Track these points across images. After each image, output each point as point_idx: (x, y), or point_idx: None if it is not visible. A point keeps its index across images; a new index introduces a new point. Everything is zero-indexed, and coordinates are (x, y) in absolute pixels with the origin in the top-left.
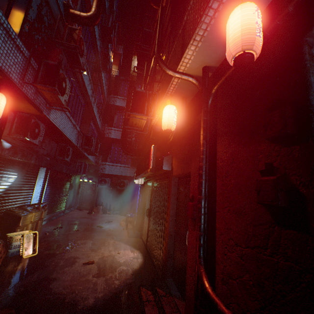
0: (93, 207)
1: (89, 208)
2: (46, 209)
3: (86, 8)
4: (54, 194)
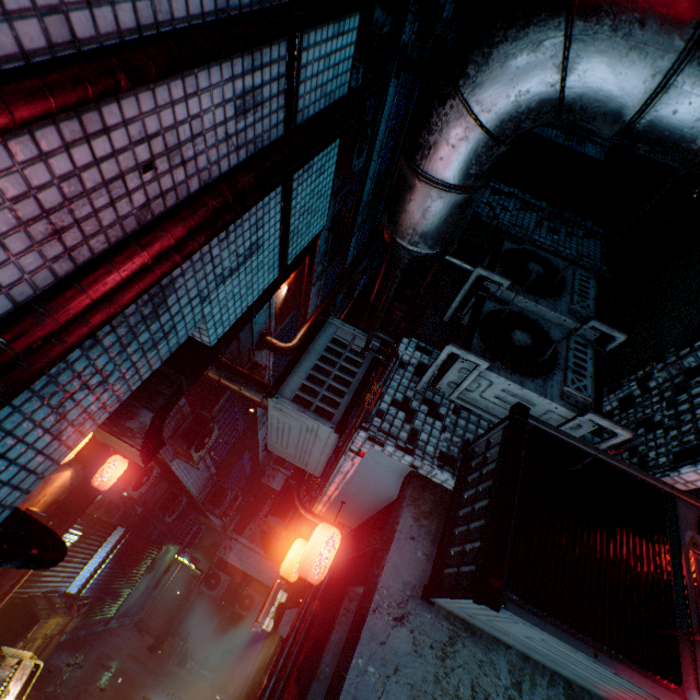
0: (168, 634)
1: (159, 632)
2: (81, 614)
3: (299, 316)
4: (112, 578)
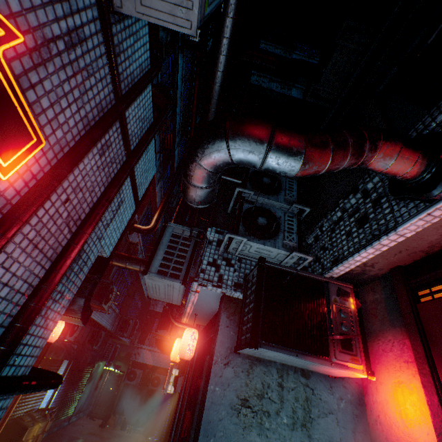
0: (110, 414)
1: (104, 415)
2: (53, 418)
3: (152, 206)
4: (67, 392)
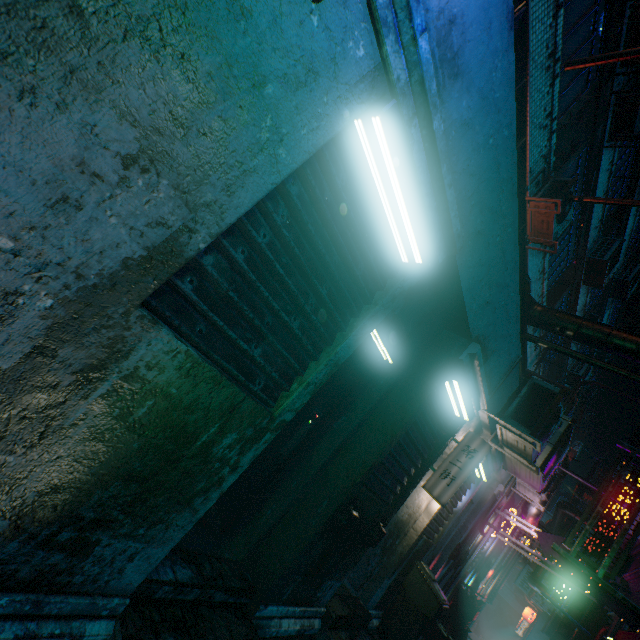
0: None
1: None
2: None
3: None
4: None
